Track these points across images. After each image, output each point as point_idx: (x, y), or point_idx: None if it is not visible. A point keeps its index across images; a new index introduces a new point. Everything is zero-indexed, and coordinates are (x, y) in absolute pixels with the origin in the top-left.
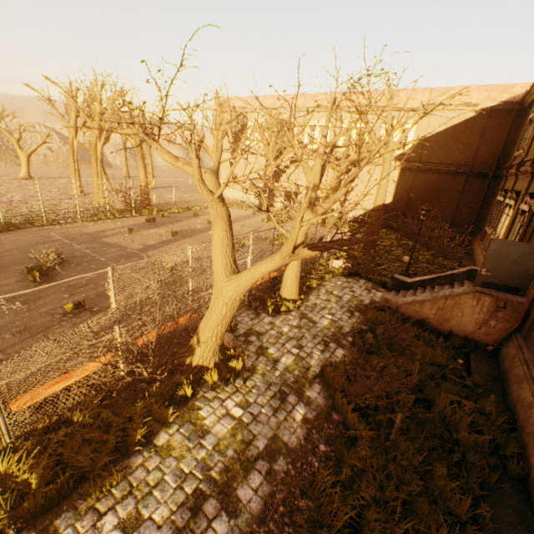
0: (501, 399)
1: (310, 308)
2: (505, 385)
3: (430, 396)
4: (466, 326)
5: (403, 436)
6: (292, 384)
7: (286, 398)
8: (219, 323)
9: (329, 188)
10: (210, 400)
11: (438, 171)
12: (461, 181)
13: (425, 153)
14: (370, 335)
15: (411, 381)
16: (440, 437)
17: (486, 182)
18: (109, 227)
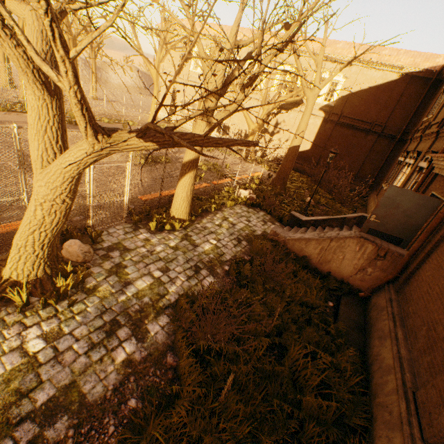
0: (360, 351)
1: (198, 230)
2: (367, 336)
3: (287, 343)
4: (345, 270)
5: (237, 397)
6: (133, 313)
7: (116, 331)
8: (35, 229)
9: (256, 126)
10: (7, 325)
11: (354, 127)
12: (372, 140)
13: (347, 108)
14: (247, 267)
15: (270, 325)
16: (282, 397)
17: (392, 144)
18: (21, 120)
